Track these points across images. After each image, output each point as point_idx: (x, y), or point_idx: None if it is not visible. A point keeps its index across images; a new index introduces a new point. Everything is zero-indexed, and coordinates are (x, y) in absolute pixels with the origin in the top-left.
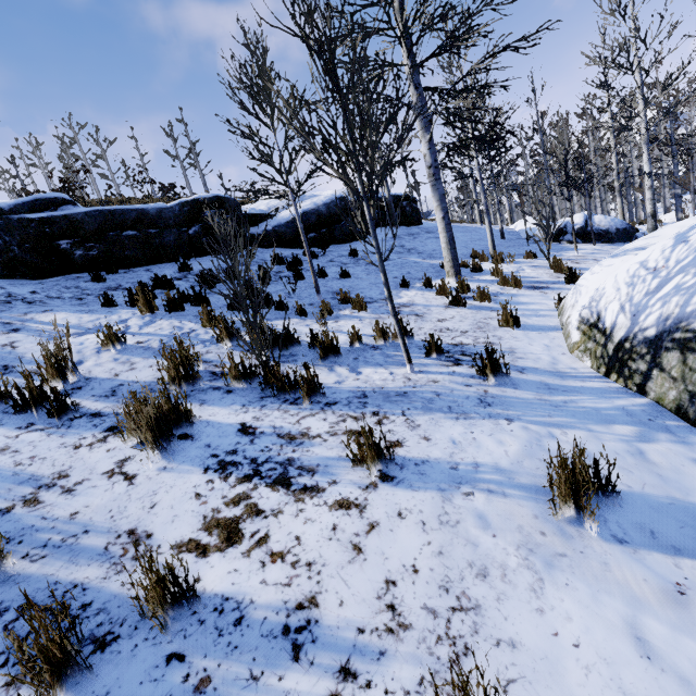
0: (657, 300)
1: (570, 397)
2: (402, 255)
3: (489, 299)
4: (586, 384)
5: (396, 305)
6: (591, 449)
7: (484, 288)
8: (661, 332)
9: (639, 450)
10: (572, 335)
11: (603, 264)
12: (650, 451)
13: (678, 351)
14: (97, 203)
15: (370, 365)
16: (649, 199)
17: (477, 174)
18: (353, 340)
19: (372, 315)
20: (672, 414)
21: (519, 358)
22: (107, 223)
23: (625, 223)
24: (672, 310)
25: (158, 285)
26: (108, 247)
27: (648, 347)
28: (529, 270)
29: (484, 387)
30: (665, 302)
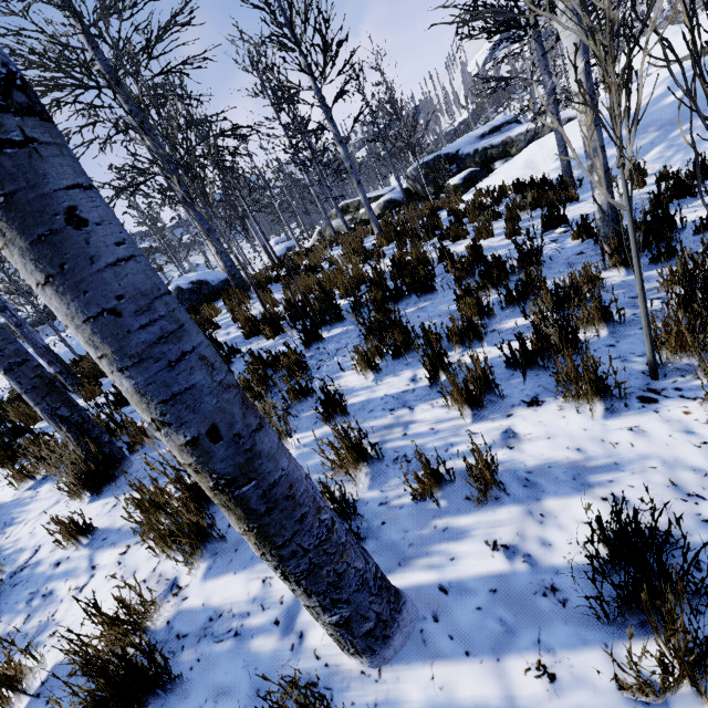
0: None
1: None
2: None
3: None
4: None
5: None
6: None
7: None
8: None
9: None
10: None
11: None
12: None
13: None
14: None
15: None
16: None
17: None
18: None
19: None
20: None
21: None
22: None
23: None
24: None
25: None
26: None
27: None
28: None
29: None
30: None
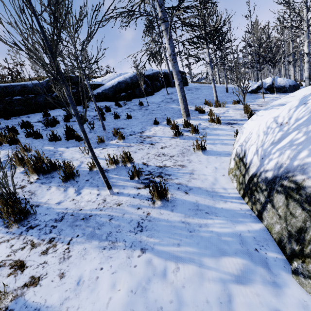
0: (277, 150)
1: (207, 220)
2: (168, 103)
3: (198, 132)
4: (226, 205)
5: (144, 136)
6: (186, 295)
7: (195, 126)
8: (275, 176)
9: (229, 297)
10: (231, 162)
11: (258, 114)
12: (239, 298)
13: (284, 196)
14: (28, 80)
15: (91, 187)
16: (307, 68)
17: (208, 58)
18: (92, 167)
19: (126, 144)
20: (275, 244)
21: (193, 178)
22: (3, 93)
23: (294, 82)
24: (285, 160)
25: (24, 126)
26: (4, 105)
27: (266, 186)
28: (231, 111)
29: (149, 210)
30: (281, 153)
